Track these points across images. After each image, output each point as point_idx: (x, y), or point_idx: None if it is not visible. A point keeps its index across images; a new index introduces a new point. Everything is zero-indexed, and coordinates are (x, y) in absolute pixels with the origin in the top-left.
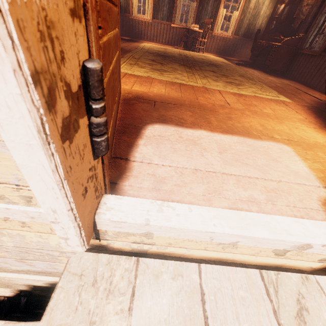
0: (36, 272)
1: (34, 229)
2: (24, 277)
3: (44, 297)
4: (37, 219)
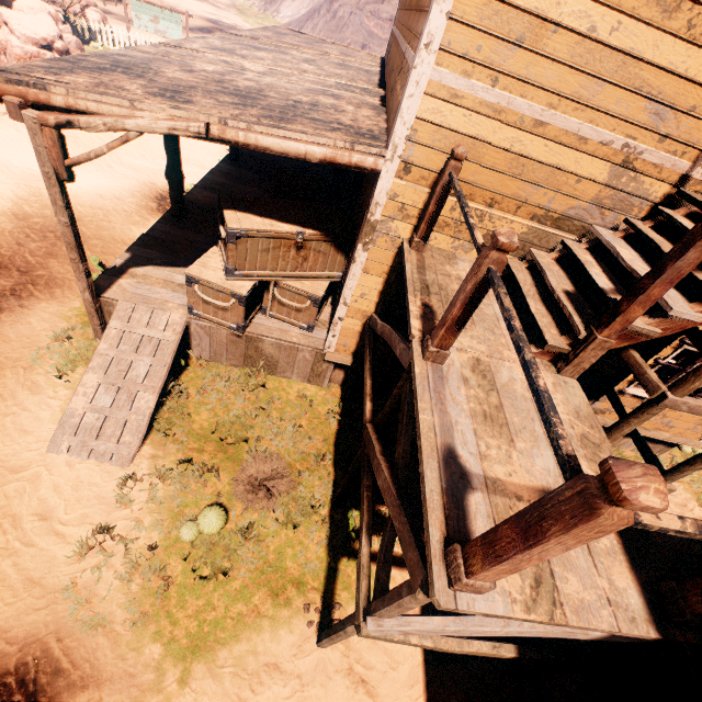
0: (588, 232)
1: (660, 176)
2: (573, 238)
3: (540, 280)
4: (673, 167)
